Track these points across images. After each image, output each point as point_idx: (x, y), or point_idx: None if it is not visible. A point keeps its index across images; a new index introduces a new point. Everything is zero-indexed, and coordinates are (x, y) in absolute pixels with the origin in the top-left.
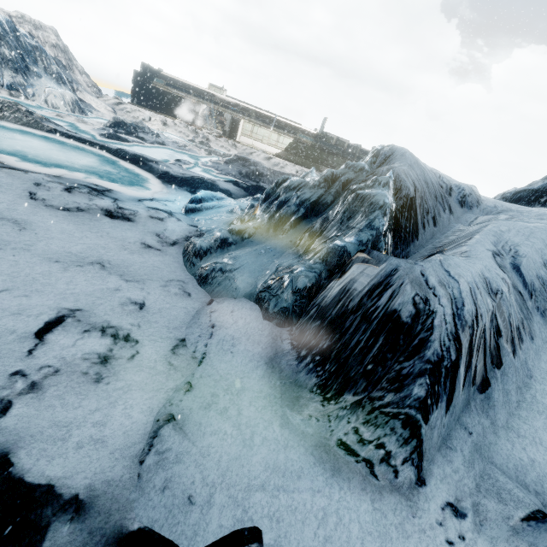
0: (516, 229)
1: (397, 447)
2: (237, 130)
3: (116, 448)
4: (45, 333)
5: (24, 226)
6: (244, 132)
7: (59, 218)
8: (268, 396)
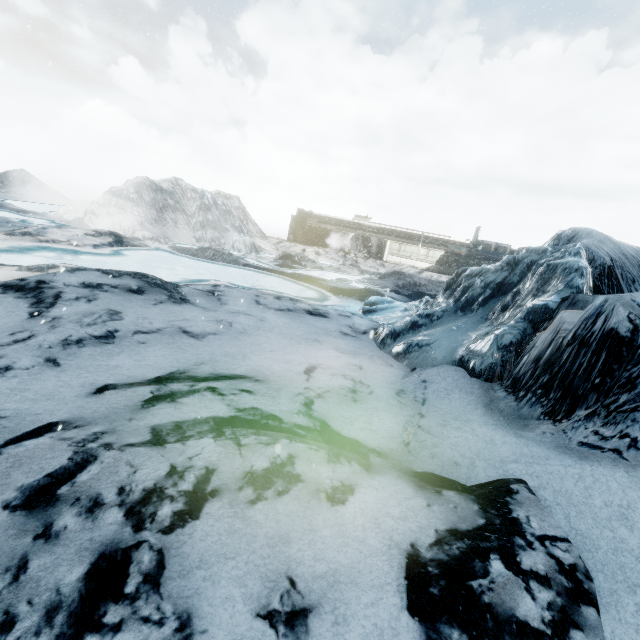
0: None
1: None
2: (383, 250)
3: (385, 436)
4: (309, 373)
5: (262, 319)
6: (391, 252)
7: (279, 315)
8: (495, 424)
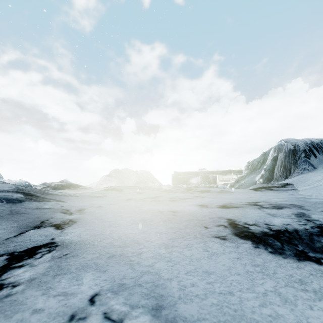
0: None
1: (305, 166)
2: (216, 180)
3: None
4: None
5: None
6: (220, 180)
7: None
8: None
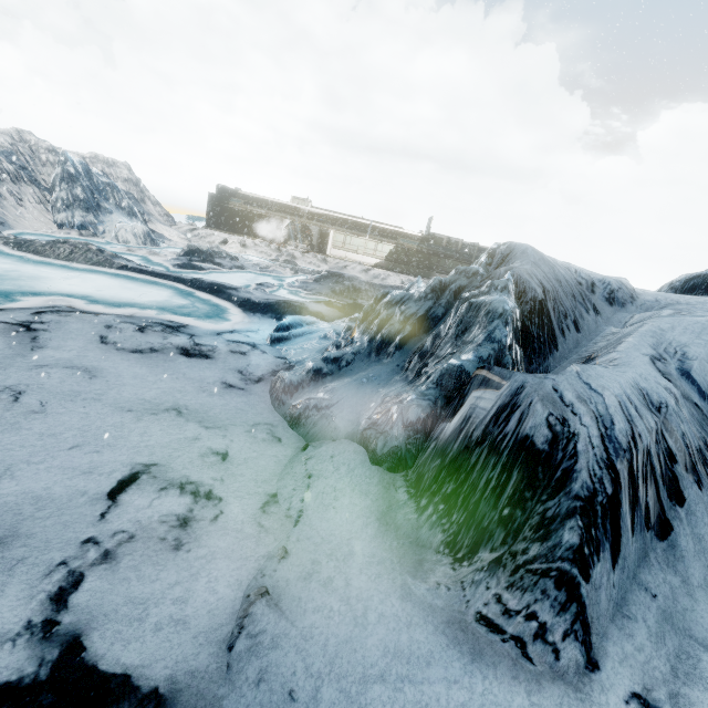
0: (682, 326)
1: (553, 616)
2: (326, 242)
3: (200, 630)
4: (119, 493)
5: (95, 374)
6: (335, 244)
7: (131, 361)
8: (383, 561)
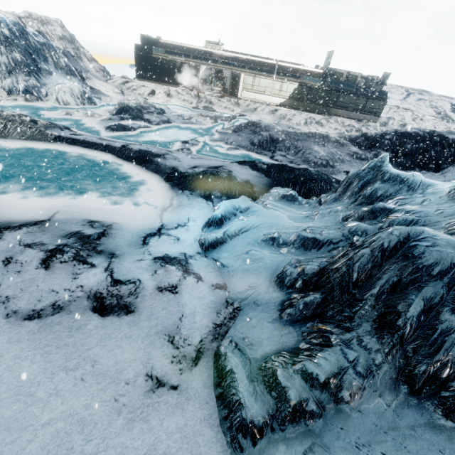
0: None
1: None
2: (238, 85)
3: None
4: None
5: None
6: (246, 87)
7: (21, 344)
8: None
